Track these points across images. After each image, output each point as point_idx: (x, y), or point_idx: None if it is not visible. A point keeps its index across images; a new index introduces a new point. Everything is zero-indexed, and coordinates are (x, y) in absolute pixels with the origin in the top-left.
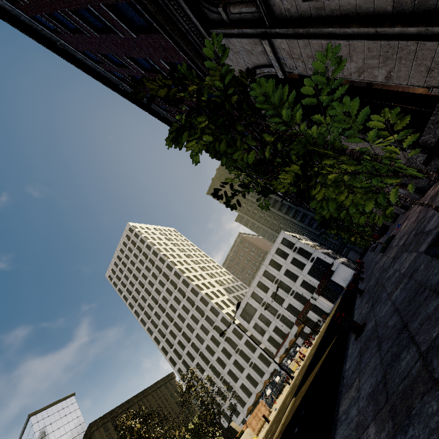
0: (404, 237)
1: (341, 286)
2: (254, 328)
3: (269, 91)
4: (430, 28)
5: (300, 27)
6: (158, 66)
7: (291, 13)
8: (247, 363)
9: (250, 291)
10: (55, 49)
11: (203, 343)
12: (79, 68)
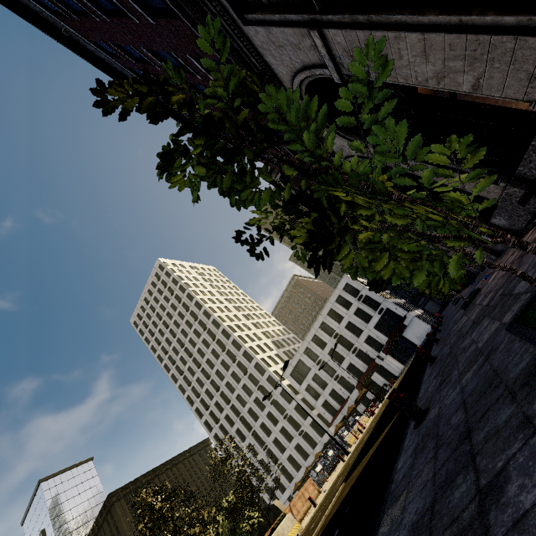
0: (489, 295)
1: (415, 344)
2: (307, 390)
3: (282, 106)
4: (534, 17)
5: (360, 12)
6: (186, 63)
7: None
8: (296, 431)
9: (303, 347)
10: (59, 36)
11: (245, 406)
12: (91, 63)
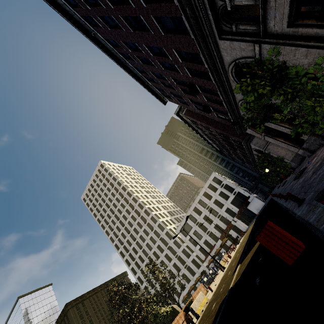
0: (318, 162)
1: (254, 213)
2: (190, 240)
3: (299, 70)
4: None
5: (281, 39)
6: (167, 52)
7: (277, 32)
8: (183, 265)
9: (188, 214)
10: (89, 36)
11: (151, 250)
12: (101, 50)
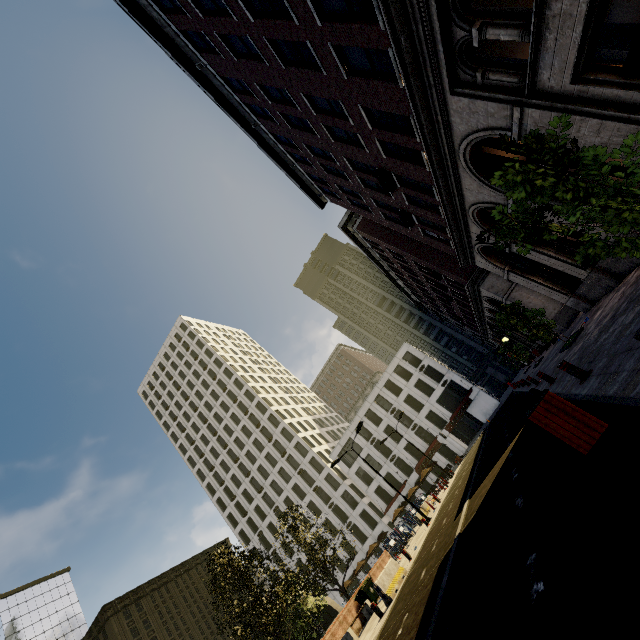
0: (608, 316)
1: (480, 421)
2: (357, 474)
3: (600, 154)
4: None
5: (559, 102)
6: (347, 111)
7: (553, 90)
8: (343, 523)
9: (354, 423)
10: (191, 69)
11: (281, 495)
12: (212, 97)
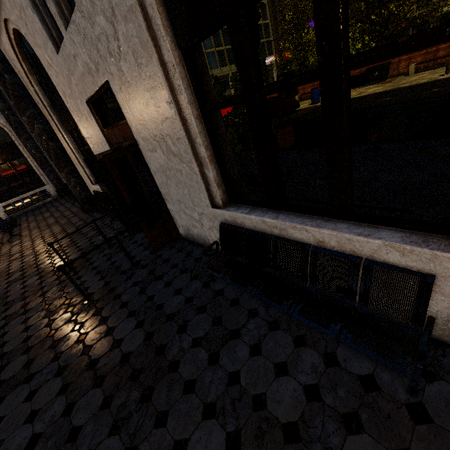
0: None
1: None
2: None
3: None
4: None
5: None
6: None
7: None
8: None
9: None
10: None
11: None
12: None
